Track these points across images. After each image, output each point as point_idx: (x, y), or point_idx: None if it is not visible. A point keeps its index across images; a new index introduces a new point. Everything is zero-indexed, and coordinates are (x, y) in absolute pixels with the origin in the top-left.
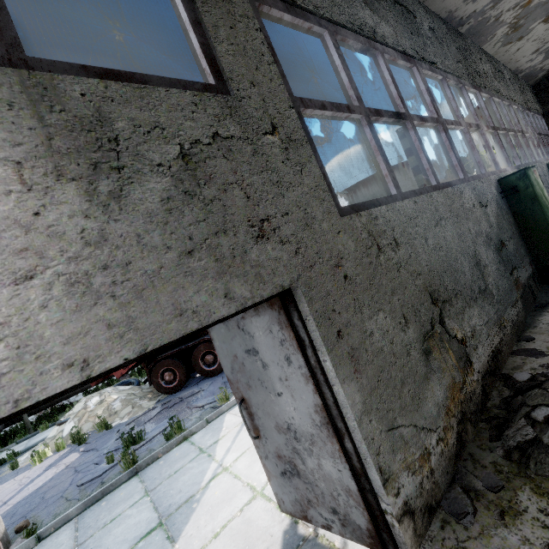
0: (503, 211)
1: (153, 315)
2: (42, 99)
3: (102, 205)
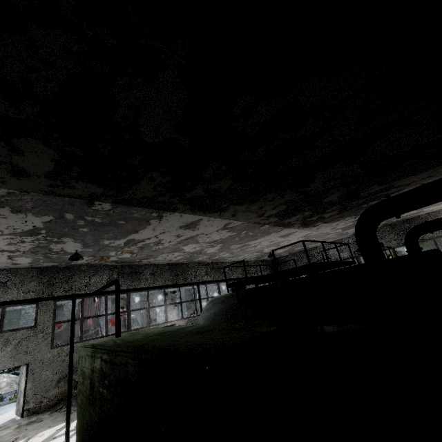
0: None
1: (1, 366)
2: (2, 337)
3: (2, 351)
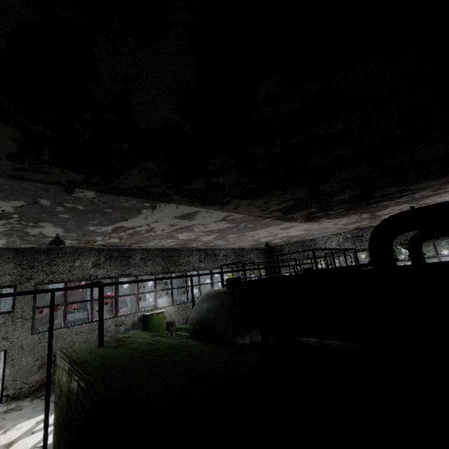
0: (135, 326)
1: None
2: None
3: None
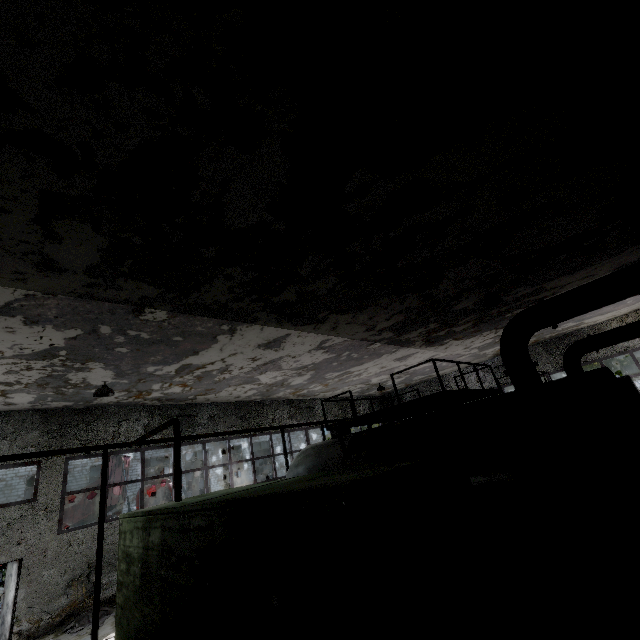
0: None
1: None
2: None
3: None
